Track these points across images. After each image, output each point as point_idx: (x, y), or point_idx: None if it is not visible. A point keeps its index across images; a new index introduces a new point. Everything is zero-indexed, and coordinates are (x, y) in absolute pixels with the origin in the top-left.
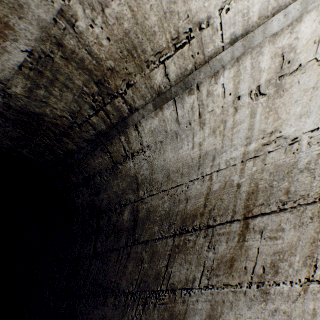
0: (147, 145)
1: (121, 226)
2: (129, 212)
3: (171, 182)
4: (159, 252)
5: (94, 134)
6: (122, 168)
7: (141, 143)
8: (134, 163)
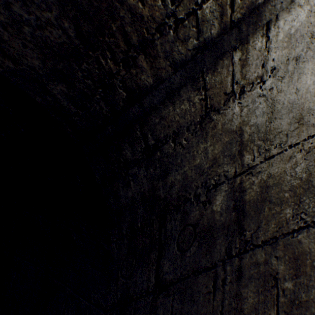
0: (272, 66)
1: (210, 223)
2: (224, 196)
3: (305, 128)
4: (310, 252)
5: (192, 48)
6: (218, 119)
7: (264, 64)
8: (241, 106)
